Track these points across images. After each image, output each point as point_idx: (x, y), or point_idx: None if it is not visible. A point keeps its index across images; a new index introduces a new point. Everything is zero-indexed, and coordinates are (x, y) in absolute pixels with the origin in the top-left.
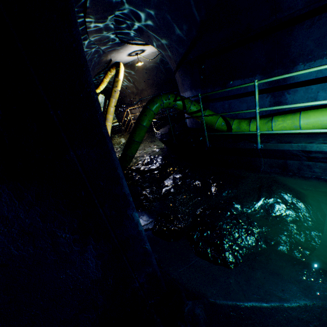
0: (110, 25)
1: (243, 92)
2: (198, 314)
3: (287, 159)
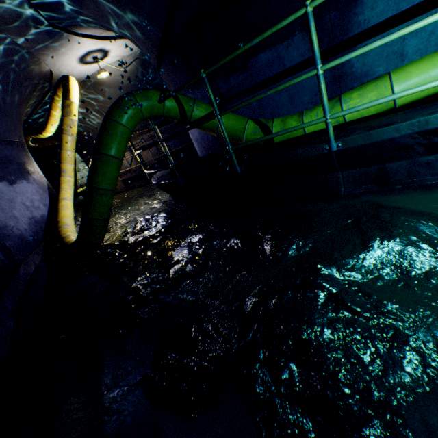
0: None
1: (278, 72)
2: None
3: (387, 161)
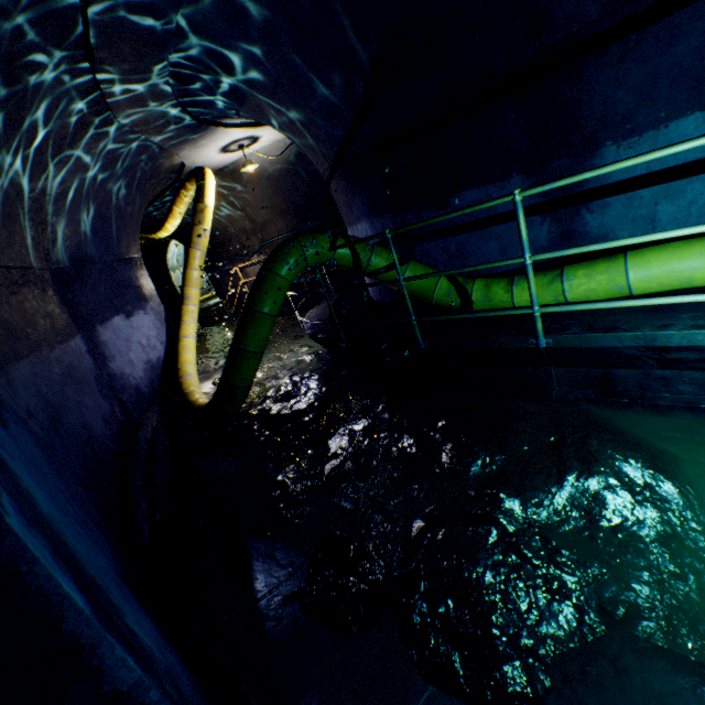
0: (162, 86)
1: (487, 216)
2: None
3: (612, 367)
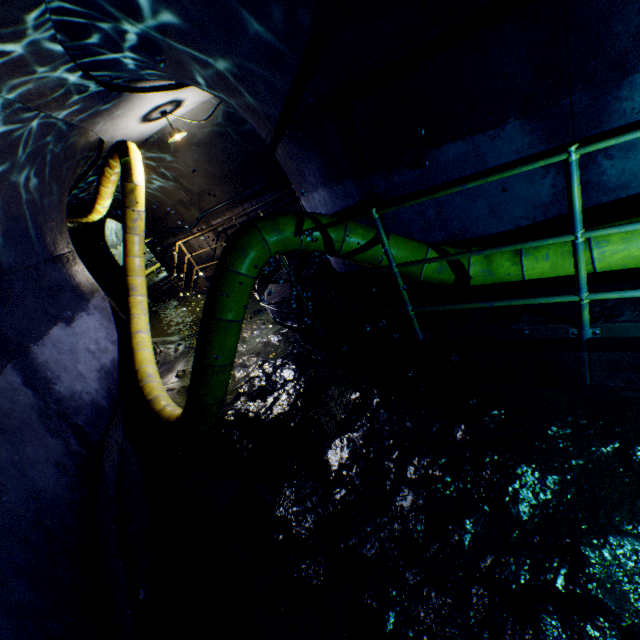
0: (48, 44)
1: (474, 172)
2: None
3: None
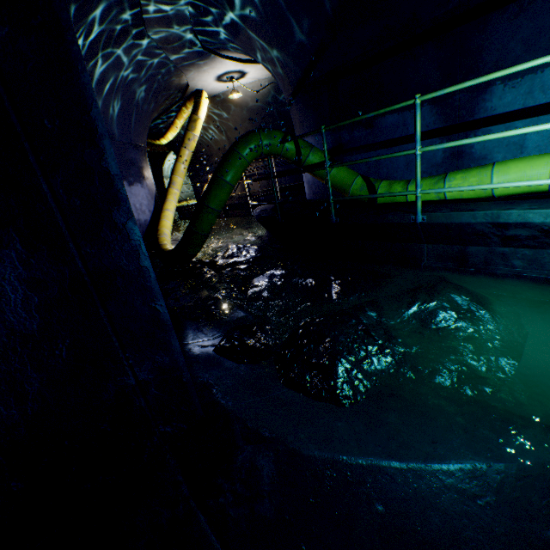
0: (182, 10)
1: (400, 136)
2: (261, 468)
3: (468, 244)
